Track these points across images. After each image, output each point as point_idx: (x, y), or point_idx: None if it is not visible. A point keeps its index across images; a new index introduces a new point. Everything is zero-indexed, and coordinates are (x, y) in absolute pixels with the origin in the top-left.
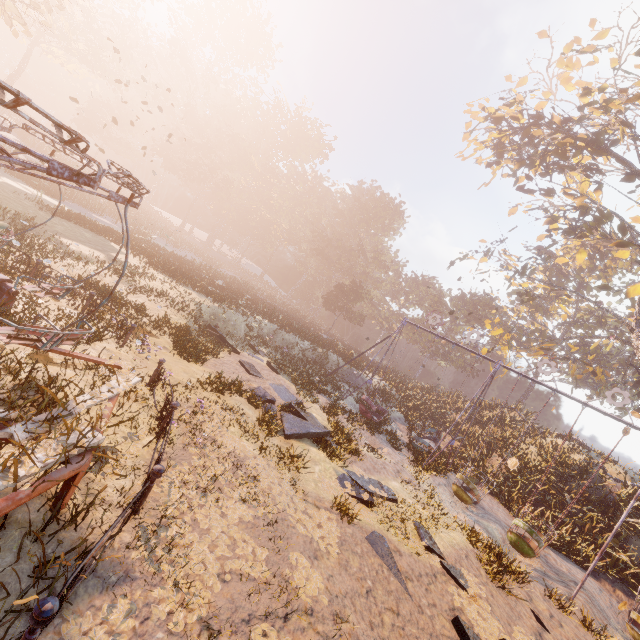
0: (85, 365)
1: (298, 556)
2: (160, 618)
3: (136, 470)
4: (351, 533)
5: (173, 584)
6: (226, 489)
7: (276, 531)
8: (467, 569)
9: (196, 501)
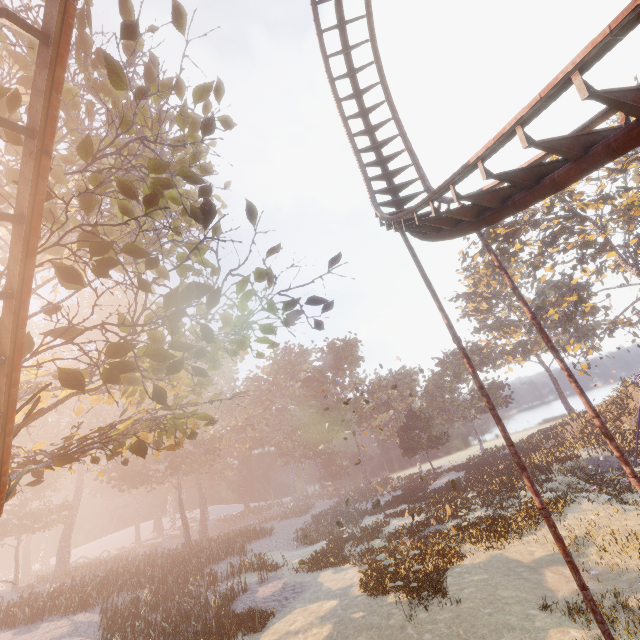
0: None
1: None
2: None
3: None
4: None
5: None
6: None
7: None
8: None
9: None
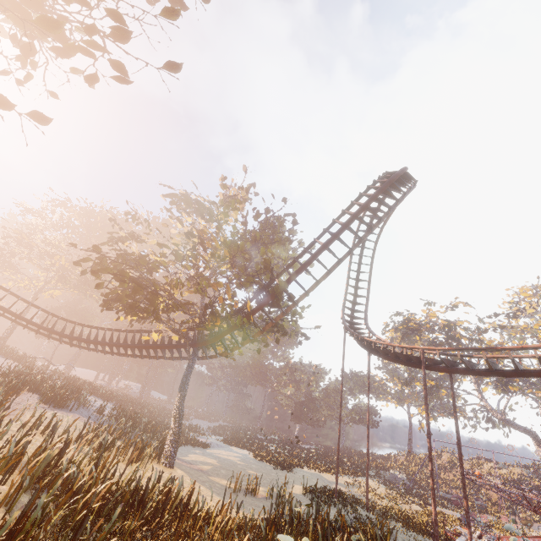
0: None
1: None
2: None
3: None
4: None
5: None
6: None
7: None
8: None
9: None
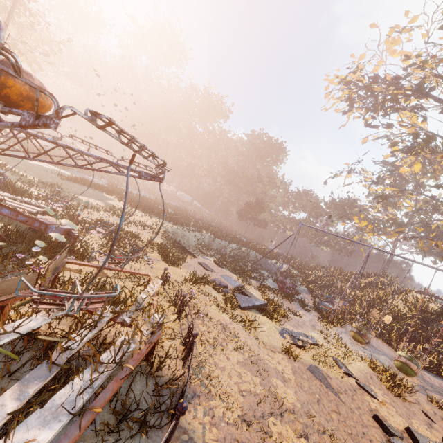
0: (123, 276)
1: (276, 380)
2: (220, 415)
3: (174, 336)
4: (297, 366)
5: (219, 398)
6: (224, 343)
7: (259, 366)
8: (373, 385)
9: (211, 351)
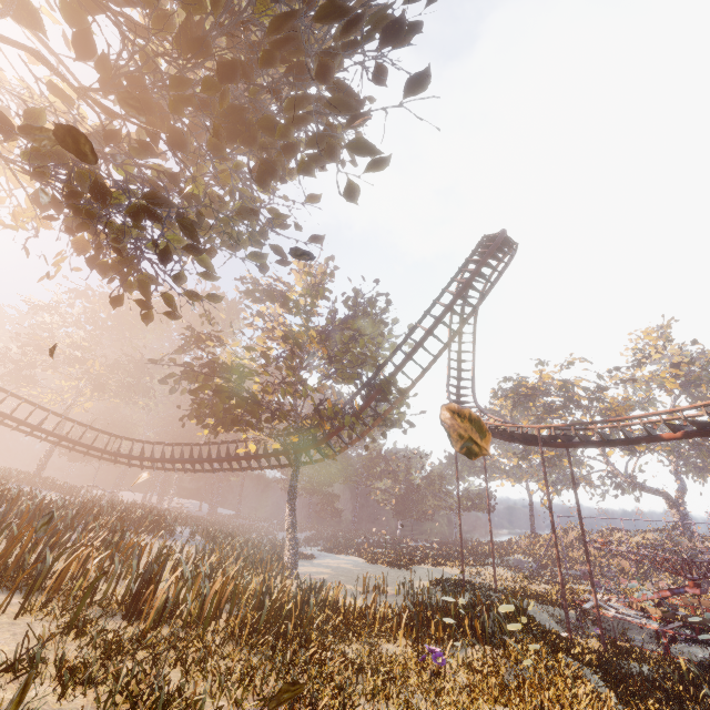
0: None
1: None
2: None
3: None
4: None
5: None
6: None
7: None
8: None
9: None
